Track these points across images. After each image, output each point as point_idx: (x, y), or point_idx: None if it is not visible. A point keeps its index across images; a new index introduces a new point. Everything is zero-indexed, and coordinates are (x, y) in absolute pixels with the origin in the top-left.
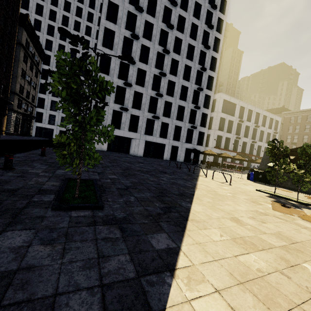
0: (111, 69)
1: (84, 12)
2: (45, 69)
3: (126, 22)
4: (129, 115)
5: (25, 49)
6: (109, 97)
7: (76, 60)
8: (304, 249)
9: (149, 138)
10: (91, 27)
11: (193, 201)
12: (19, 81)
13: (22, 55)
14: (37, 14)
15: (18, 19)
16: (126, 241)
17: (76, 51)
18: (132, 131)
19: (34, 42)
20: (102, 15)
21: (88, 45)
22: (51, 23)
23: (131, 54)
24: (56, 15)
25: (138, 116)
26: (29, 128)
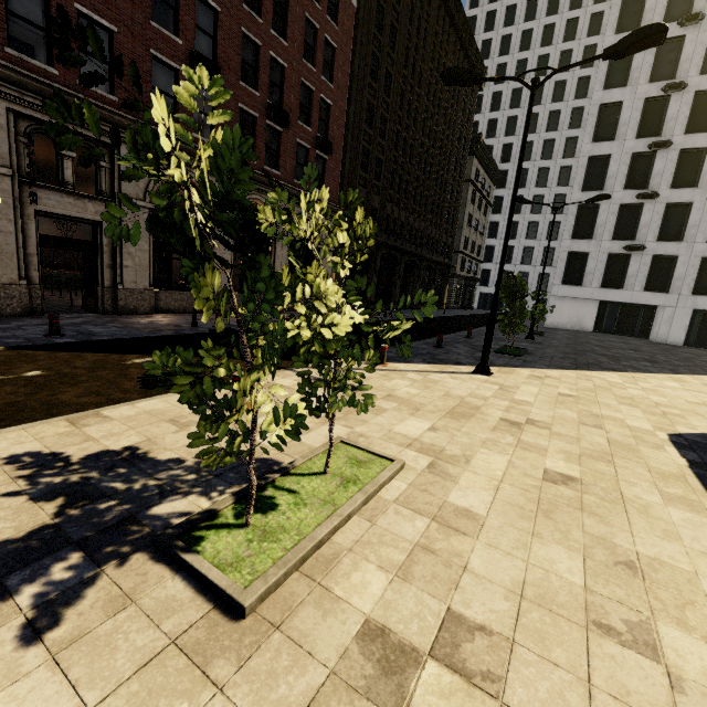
0: (608, 177)
1: (575, 55)
2: (498, 196)
3: (652, 67)
4: (646, 258)
5: (473, 185)
6: (600, 231)
7: (508, 283)
8: (651, 392)
9: (706, 304)
10: (588, 76)
11: (611, 372)
12: (464, 233)
13: (470, 195)
14: (492, 110)
15: (469, 148)
16: (522, 363)
17: (508, 276)
18: (655, 290)
19: (485, 164)
20: (595, 87)
21: (580, 118)
22: (513, 112)
23: (662, 127)
24: (521, 94)
25: (674, 257)
26: (471, 296)
